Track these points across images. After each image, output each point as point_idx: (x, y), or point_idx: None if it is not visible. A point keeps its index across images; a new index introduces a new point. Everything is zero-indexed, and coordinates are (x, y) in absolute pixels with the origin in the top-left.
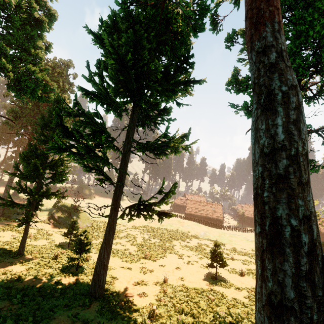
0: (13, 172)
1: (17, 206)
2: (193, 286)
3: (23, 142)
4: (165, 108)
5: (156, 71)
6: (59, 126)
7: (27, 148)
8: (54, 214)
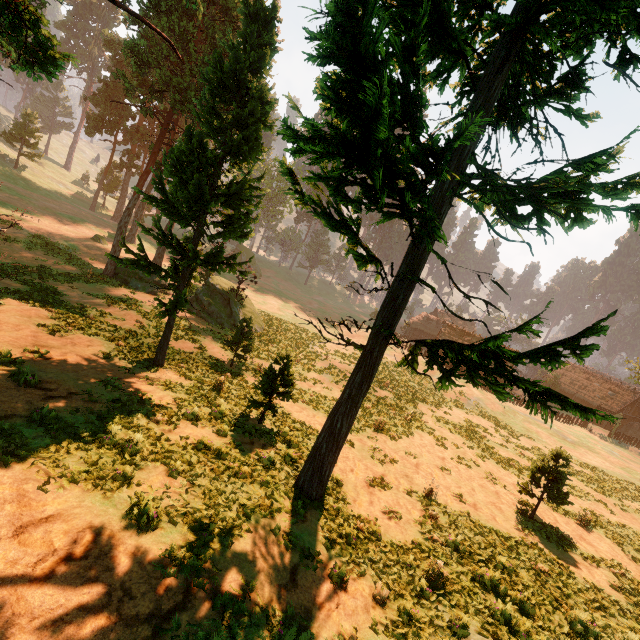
0: (152, 196)
1: (157, 272)
2: (488, 522)
3: (142, 133)
4: (579, 73)
5: None
6: (337, 64)
7: (158, 147)
8: (202, 296)
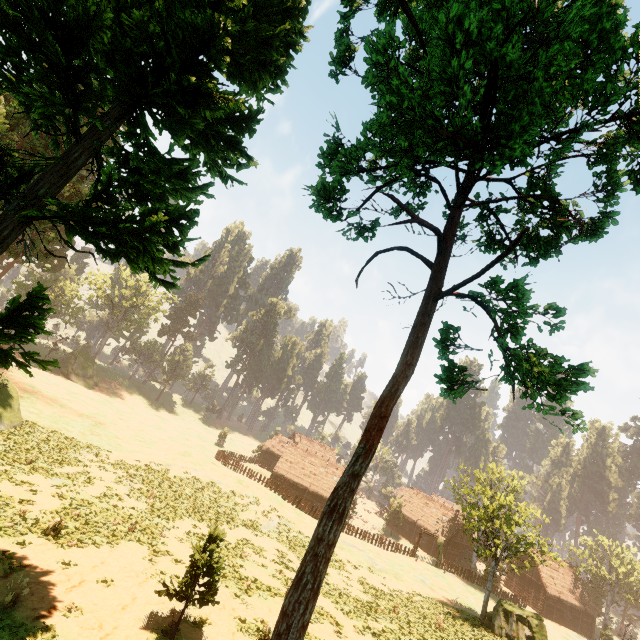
0: None
1: None
2: (73, 639)
3: None
4: (187, 173)
5: (102, 24)
6: None
7: None
8: None
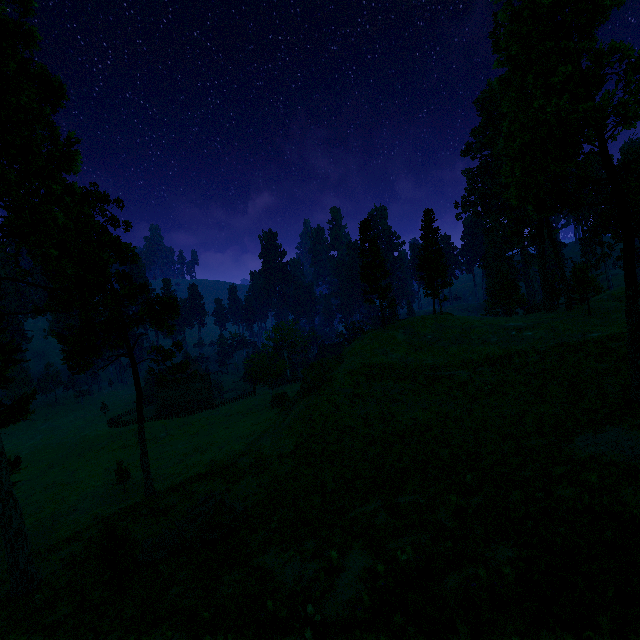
0: None
1: None
2: (94, 510)
3: None
4: None
5: None
6: None
7: None
8: None
